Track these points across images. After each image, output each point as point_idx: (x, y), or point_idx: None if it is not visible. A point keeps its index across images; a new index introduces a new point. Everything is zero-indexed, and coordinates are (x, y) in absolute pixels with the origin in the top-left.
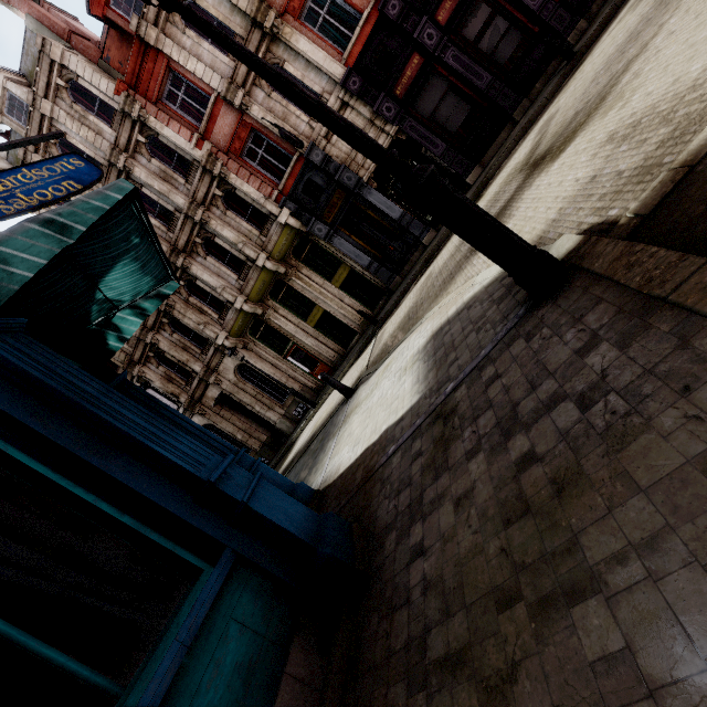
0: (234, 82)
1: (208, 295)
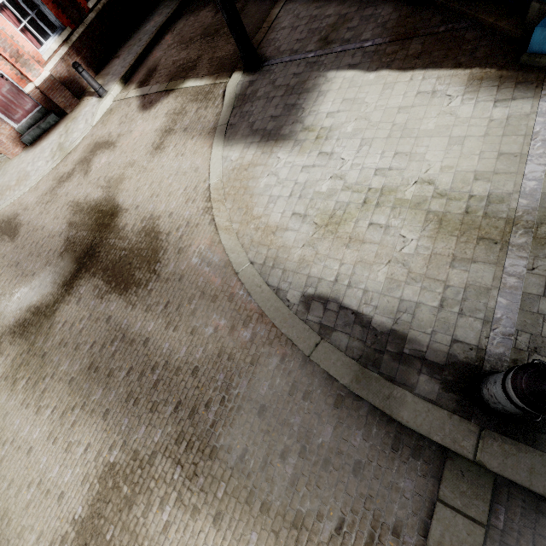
0: None
1: None
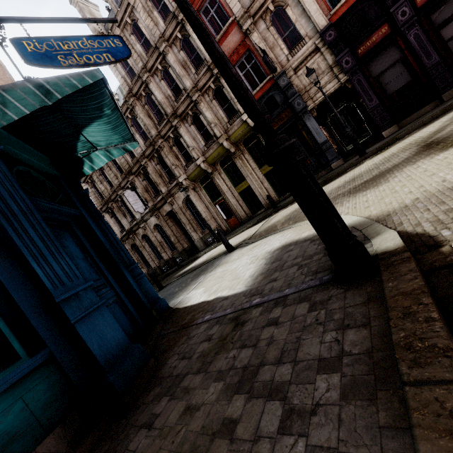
0: (248, 12)
1: (185, 148)
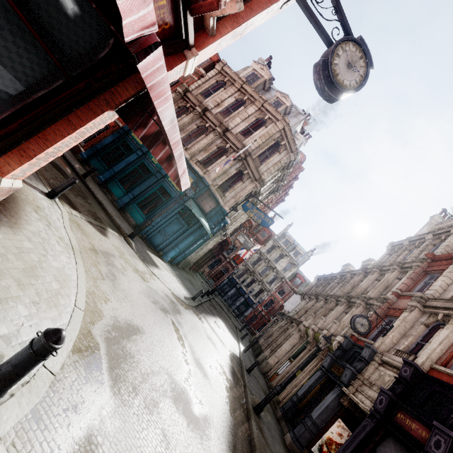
0: (423, 299)
1: None
